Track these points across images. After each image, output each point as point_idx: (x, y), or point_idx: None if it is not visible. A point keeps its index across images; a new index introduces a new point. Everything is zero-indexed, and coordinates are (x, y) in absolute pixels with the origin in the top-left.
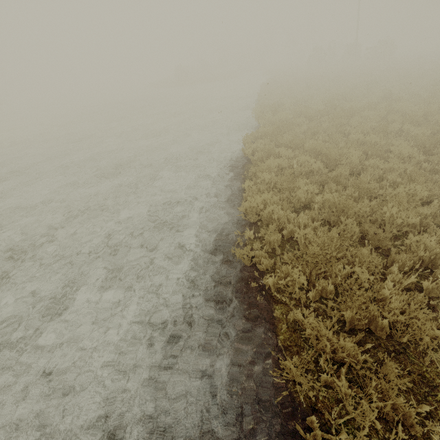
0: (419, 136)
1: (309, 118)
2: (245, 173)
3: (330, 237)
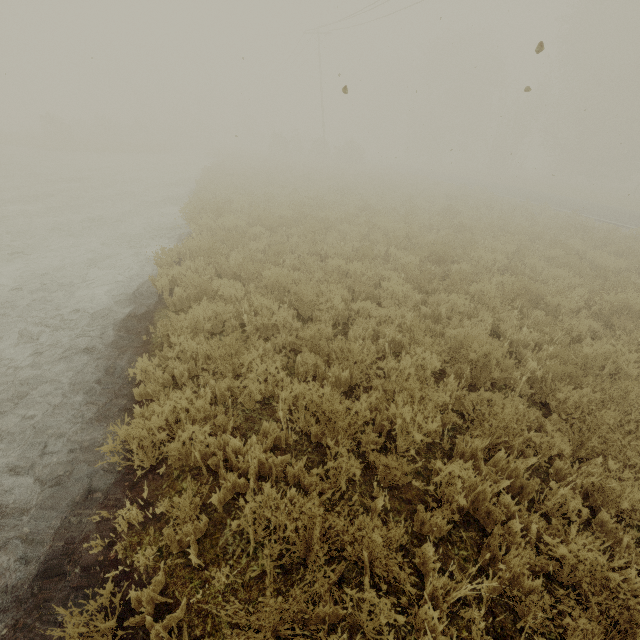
0: (410, 266)
1: (270, 228)
2: (152, 331)
3: (308, 515)
